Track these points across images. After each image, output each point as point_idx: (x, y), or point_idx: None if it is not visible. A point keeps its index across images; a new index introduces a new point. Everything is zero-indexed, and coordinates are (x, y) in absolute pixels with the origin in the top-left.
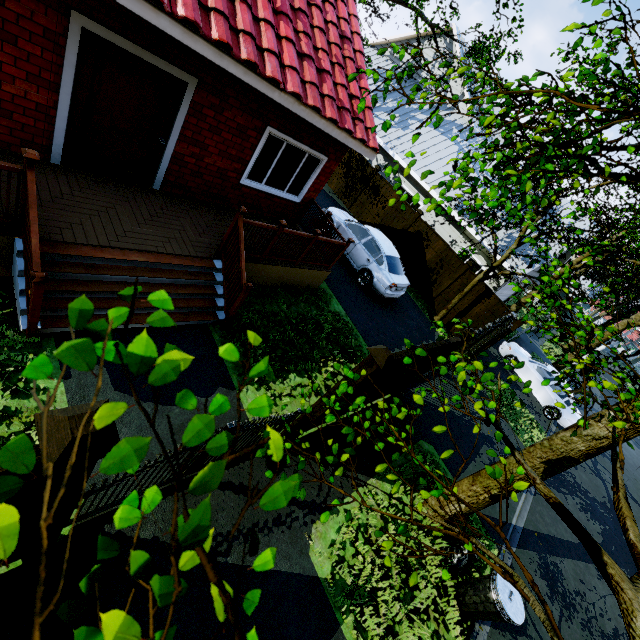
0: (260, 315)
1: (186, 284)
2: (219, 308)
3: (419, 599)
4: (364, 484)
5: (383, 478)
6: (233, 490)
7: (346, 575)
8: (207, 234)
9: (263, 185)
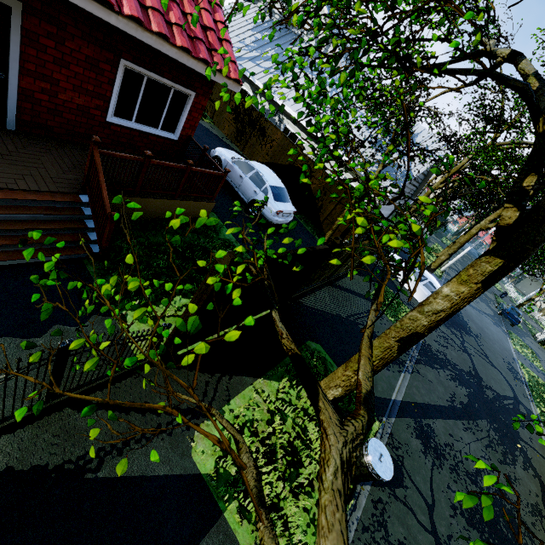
0: (143, 246)
1: (49, 220)
2: (93, 242)
3: (303, 475)
4: (251, 385)
5: (271, 377)
6: (107, 409)
7: (230, 467)
8: (73, 171)
9: (134, 123)
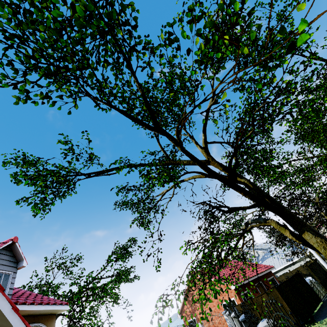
0: None
1: None
2: None
3: None
4: None
5: None
6: None
7: None
8: None
9: None
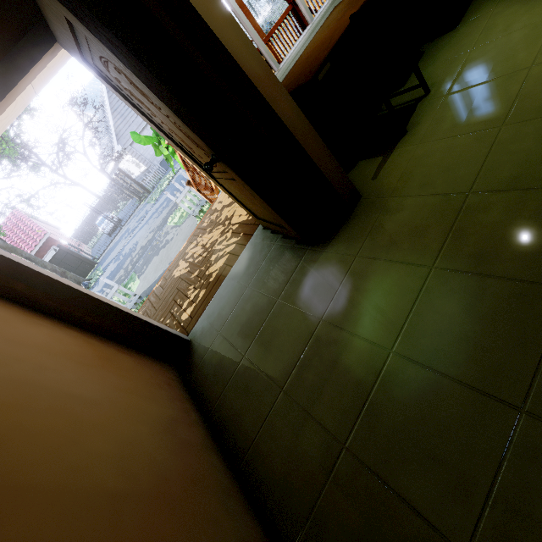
0: None
1: None
2: None
3: None
4: None
5: None
6: None
7: None
8: None
9: None
